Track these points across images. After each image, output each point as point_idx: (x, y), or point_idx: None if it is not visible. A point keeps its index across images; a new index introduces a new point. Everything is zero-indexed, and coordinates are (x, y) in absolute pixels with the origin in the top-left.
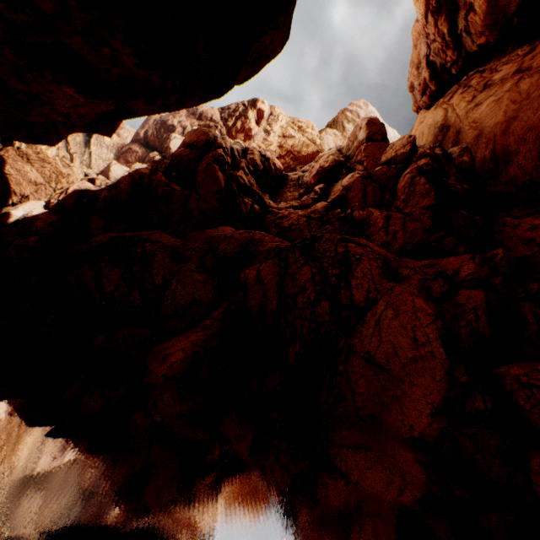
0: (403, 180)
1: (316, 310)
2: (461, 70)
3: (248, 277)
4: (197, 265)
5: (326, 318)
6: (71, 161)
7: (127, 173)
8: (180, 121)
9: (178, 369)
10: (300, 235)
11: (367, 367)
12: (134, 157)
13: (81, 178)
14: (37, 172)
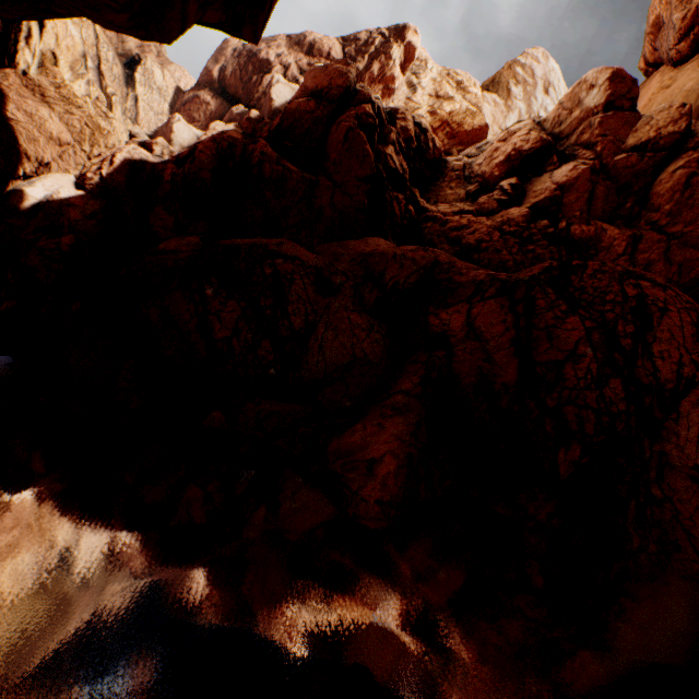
0: (671, 178)
1: (604, 392)
2: None
3: (449, 325)
4: (353, 300)
5: (620, 407)
6: (108, 109)
7: (205, 137)
8: (280, 54)
9: (394, 489)
10: (497, 259)
11: None
12: (203, 112)
13: (125, 140)
14: (60, 121)
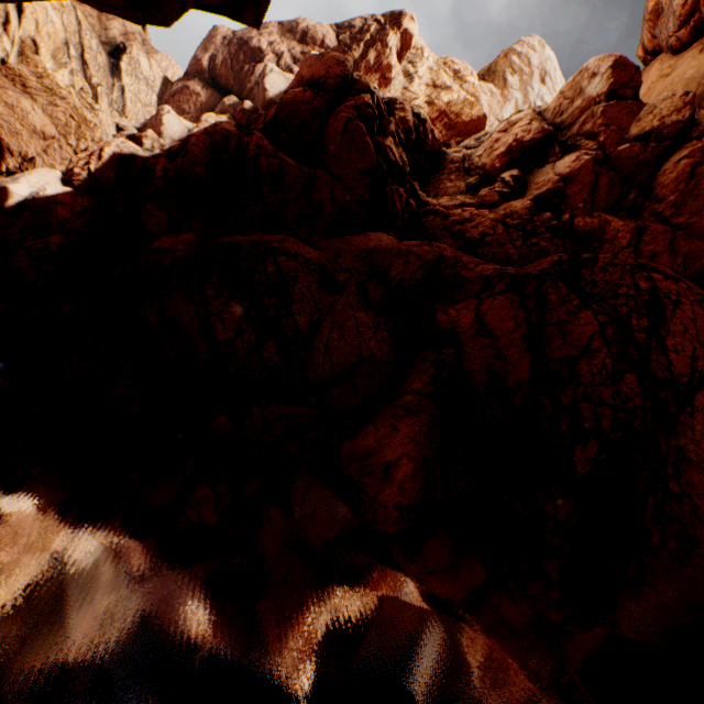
0: (675, 168)
1: (620, 388)
2: None
3: (458, 322)
4: (358, 297)
5: (636, 403)
6: (94, 100)
7: (197, 129)
8: (272, 41)
9: (412, 493)
10: (501, 253)
11: None
12: (193, 103)
13: (112, 134)
14: (43, 114)
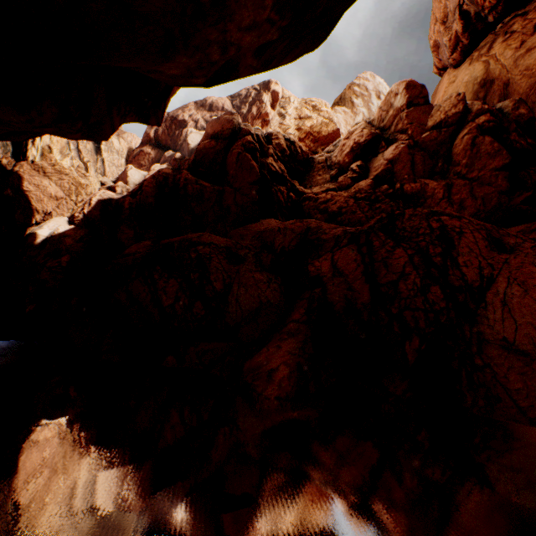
0: (461, 142)
1: (428, 297)
2: (500, 16)
3: (321, 269)
4: (255, 264)
5: (441, 305)
6: (86, 171)
7: (148, 176)
8: (191, 114)
9: (288, 388)
10: (354, 218)
11: (511, 357)
12: (147, 159)
13: (98, 188)
14: (56, 186)
